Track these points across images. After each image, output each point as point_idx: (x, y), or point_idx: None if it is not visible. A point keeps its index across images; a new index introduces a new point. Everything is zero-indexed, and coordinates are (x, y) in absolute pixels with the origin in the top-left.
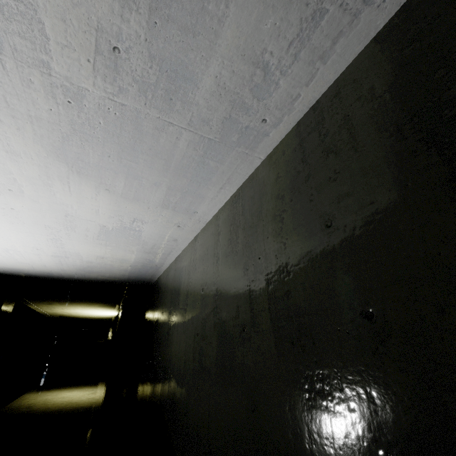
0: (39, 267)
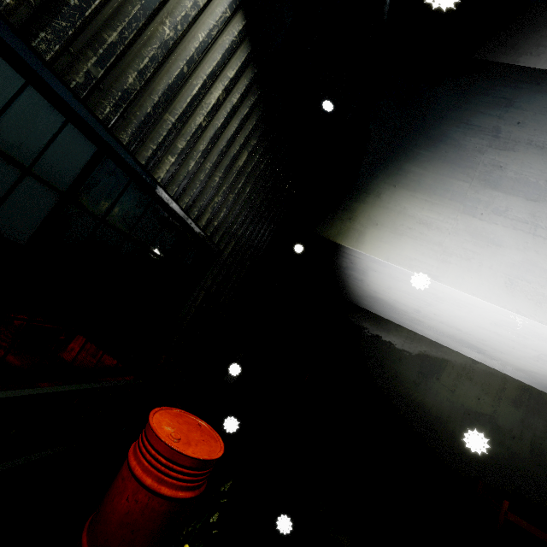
0: (379, 287)
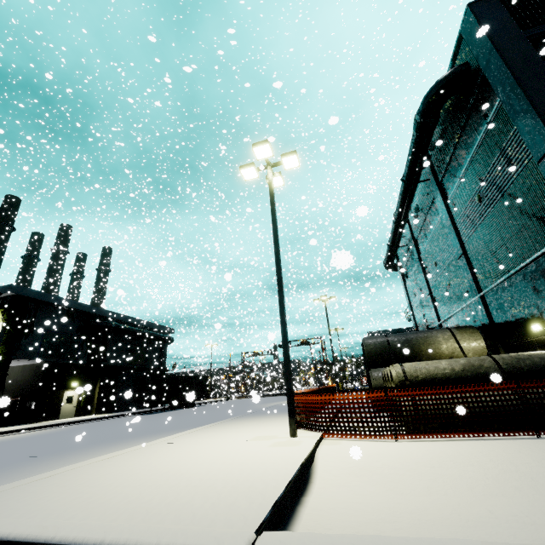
0: None
